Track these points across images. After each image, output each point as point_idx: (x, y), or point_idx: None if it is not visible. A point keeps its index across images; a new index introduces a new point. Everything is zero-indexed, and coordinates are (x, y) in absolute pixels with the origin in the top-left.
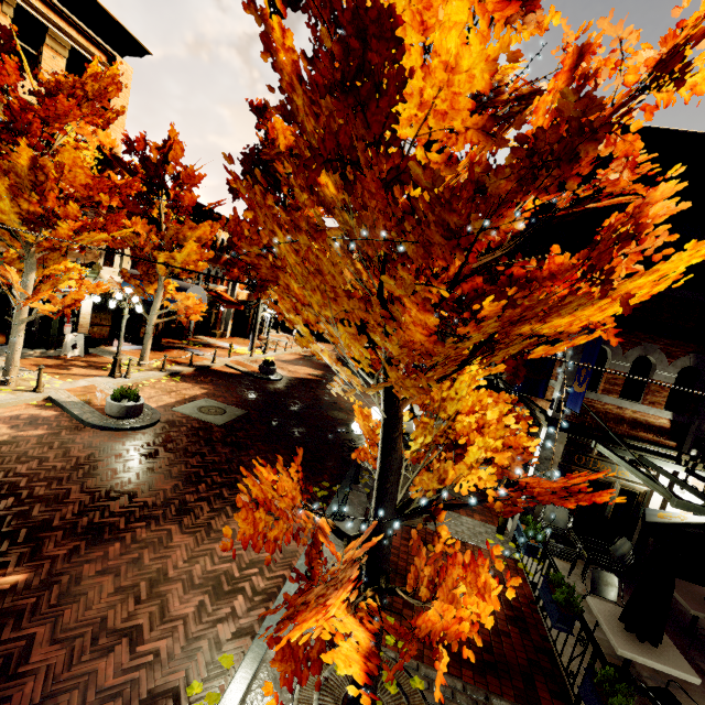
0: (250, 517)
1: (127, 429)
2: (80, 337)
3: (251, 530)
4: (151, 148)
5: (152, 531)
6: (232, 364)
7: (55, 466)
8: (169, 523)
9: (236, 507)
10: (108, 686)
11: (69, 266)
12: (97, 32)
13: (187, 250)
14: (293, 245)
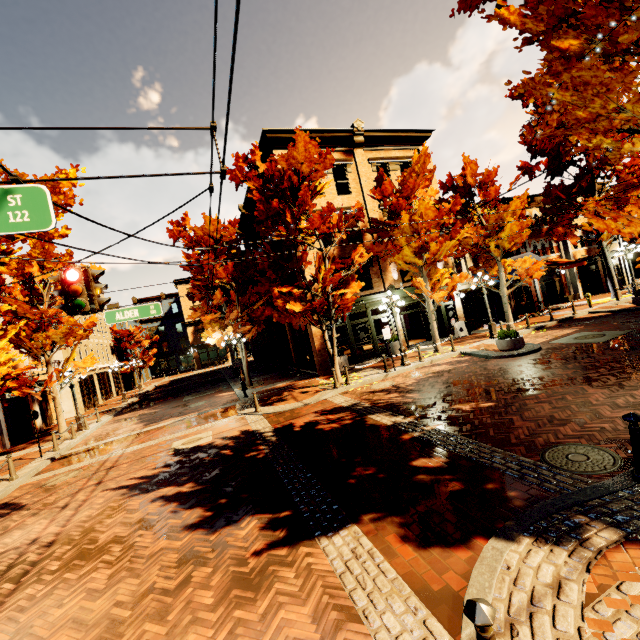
0: (601, 222)
1: (517, 355)
2: (462, 323)
3: (604, 226)
4: (456, 180)
5: (566, 389)
6: (596, 310)
7: (482, 373)
8: (579, 386)
9: None
10: (570, 435)
11: (442, 272)
12: (406, 145)
13: (508, 227)
14: (562, 88)
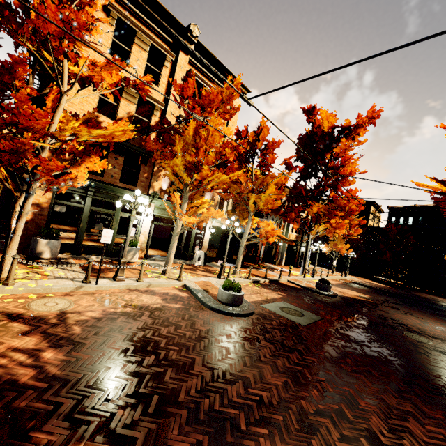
0: None
1: (232, 314)
2: (203, 253)
3: None
4: (249, 136)
5: None
6: (293, 280)
7: (185, 334)
8: (294, 442)
9: (373, 443)
10: None
11: (204, 200)
12: None
13: (269, 192)
14: None
